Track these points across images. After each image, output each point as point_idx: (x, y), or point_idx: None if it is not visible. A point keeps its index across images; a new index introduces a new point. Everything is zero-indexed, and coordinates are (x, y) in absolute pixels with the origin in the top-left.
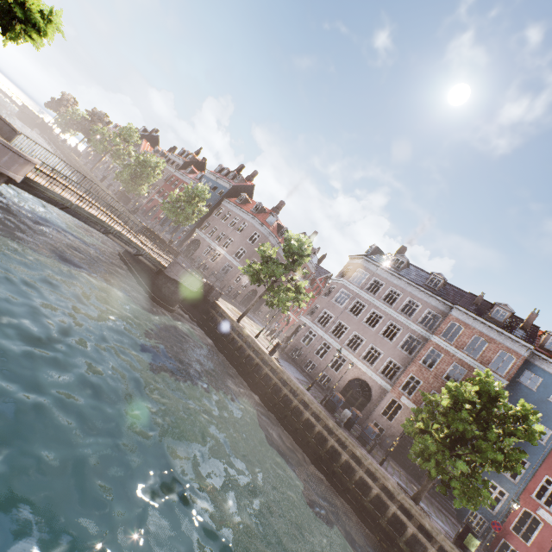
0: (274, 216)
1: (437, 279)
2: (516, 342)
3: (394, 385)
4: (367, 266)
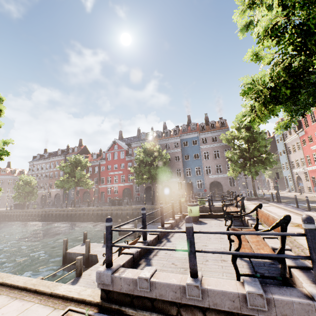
0: (3, 170)
1: (47, 153)
2: (62, 157)
3: (48, 189)
4: (31, 164)
